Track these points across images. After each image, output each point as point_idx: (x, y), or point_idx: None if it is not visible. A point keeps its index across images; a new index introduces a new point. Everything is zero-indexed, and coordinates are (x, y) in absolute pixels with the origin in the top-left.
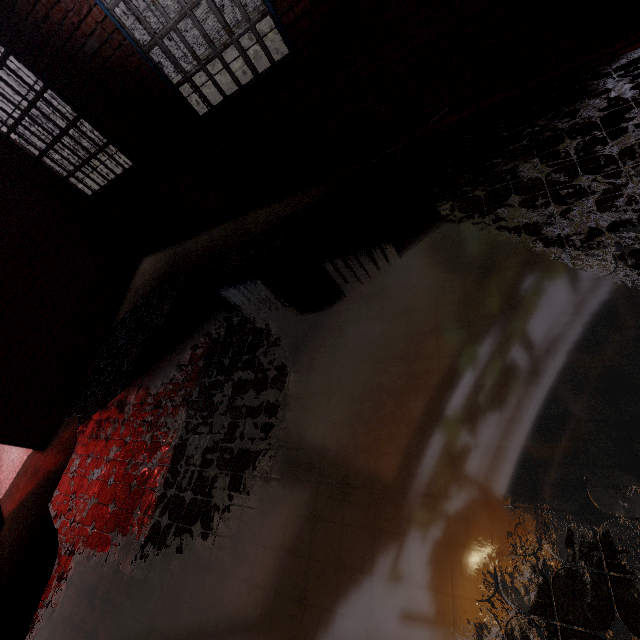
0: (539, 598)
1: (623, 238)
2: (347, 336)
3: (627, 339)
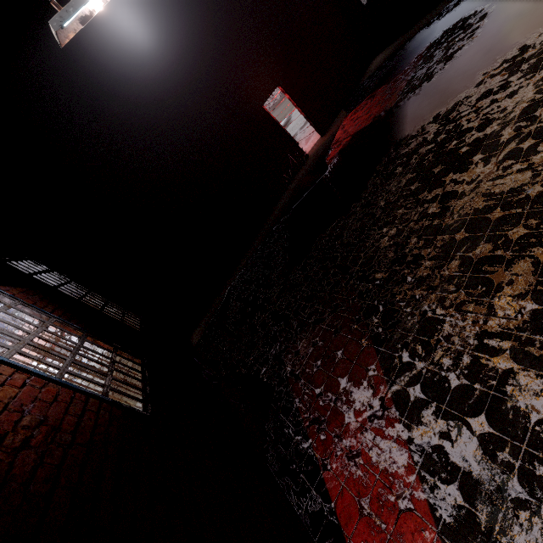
0: None
1: None
2: None
3: None
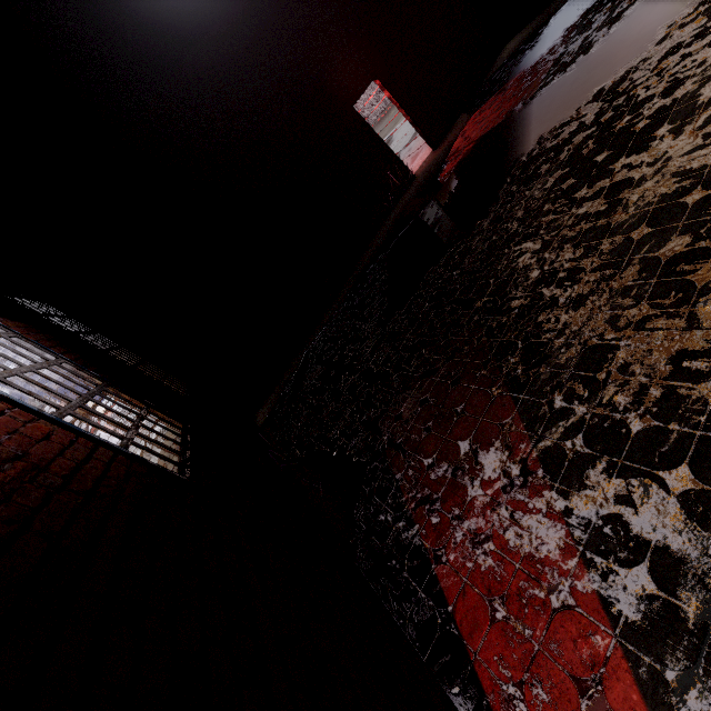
0: None
1: None
2: None
3: None
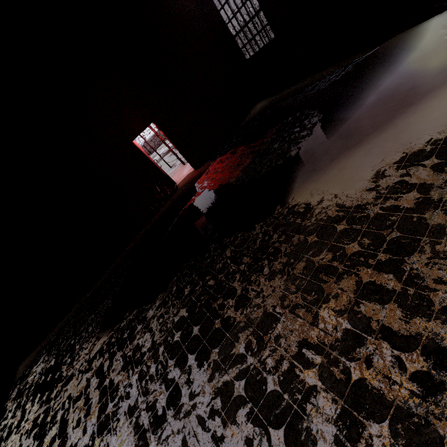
0: (399, 160)
1: None
2: (356, 104)
3: None
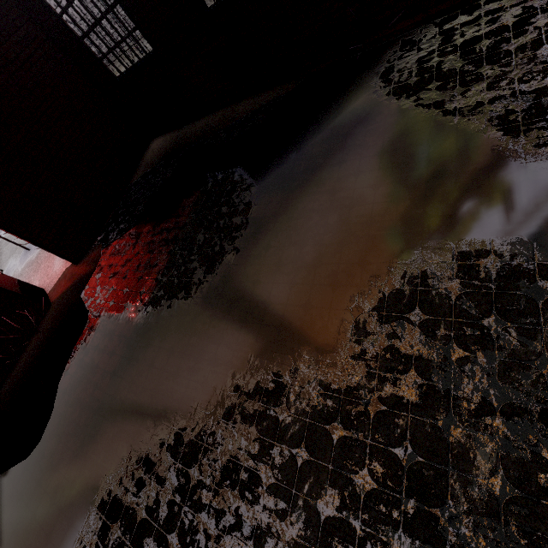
0: (378, 304)
1: (496, 107)
2: (296, 181)
3: (475, 169)
